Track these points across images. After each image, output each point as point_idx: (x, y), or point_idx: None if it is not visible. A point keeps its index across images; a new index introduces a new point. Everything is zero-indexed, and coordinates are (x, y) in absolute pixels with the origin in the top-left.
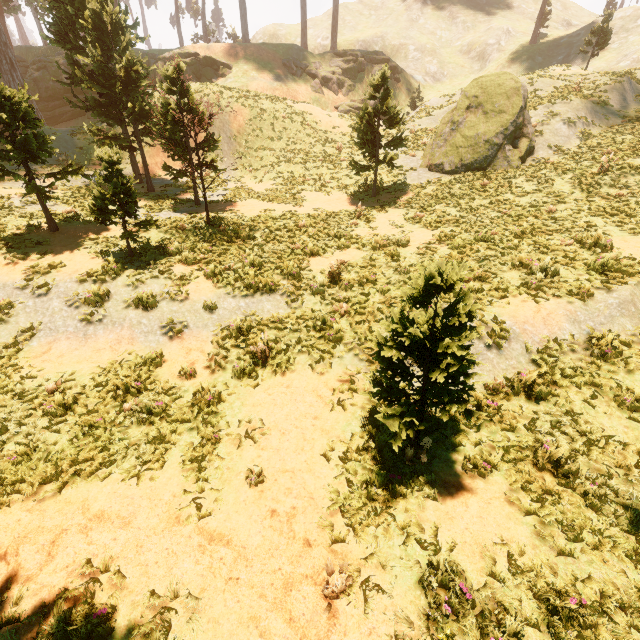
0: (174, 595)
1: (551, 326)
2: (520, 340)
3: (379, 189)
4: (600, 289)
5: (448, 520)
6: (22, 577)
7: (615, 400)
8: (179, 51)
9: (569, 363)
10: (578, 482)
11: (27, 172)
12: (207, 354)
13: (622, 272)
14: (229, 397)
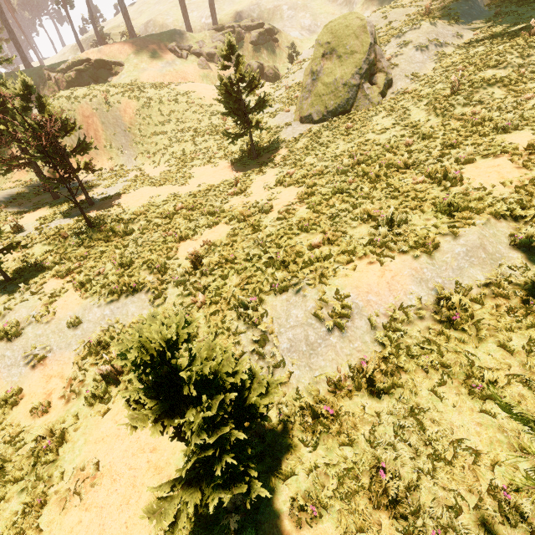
0: None
1: (396, 291)
2: (364, 315)
3: (260, 151)
4: (447, 236)
5: None
6: None
7: (465, 386)
8: (72, 60)
9: (416, 337)
10: (417, 530)
11: None
12: (66, 379)
13: (470, 209)
14: (75, 434)
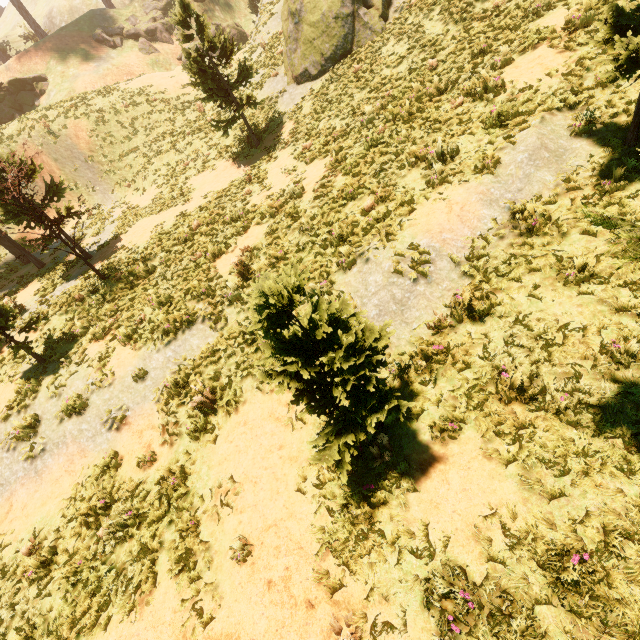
0: None
1: (469, 221)
2: (444, 255)
3: (260, 134)
4: (505, 148)
5: (434, 510)
6: None
7: (559, 279)
8: None
9: (501, 256)
10: (547, 402)
11: None
12: (158, 428)
13: (522, 113)
14: (194, 466)
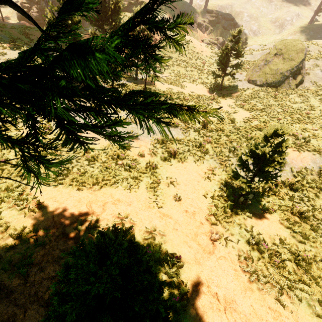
0: (154, 230)
1: (304, 163)
2: (289, 166)
3: (222, 87)
4: None
5: (256, 225)
6: (95, 214)
7: None
8: None
9: (309, 179)
10: (309, 221)
11: None
12: (148, 148)
13: None
14: (160, 167)
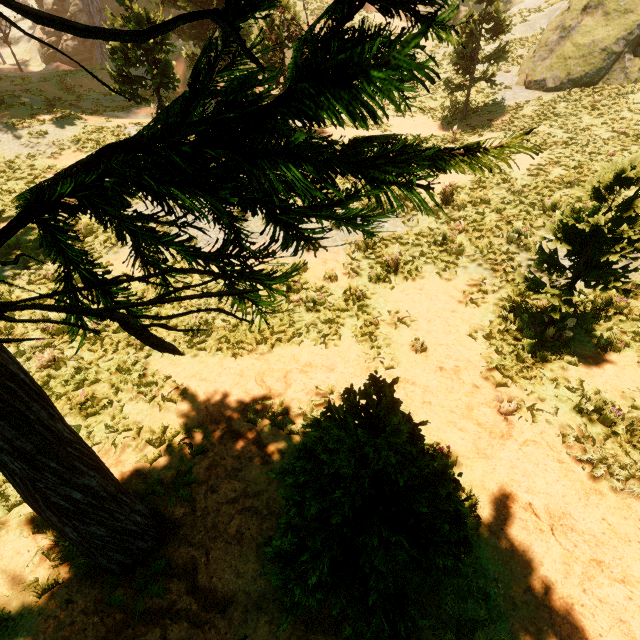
0: None
1: None
2: None
3: (468, 112)
4: None
5: (589, 377)
6: (275, 393)
7: None
8: None
9: None
10: None
11: (159, 99)
12: (341, 263)
13: None
14: (372, 296)
